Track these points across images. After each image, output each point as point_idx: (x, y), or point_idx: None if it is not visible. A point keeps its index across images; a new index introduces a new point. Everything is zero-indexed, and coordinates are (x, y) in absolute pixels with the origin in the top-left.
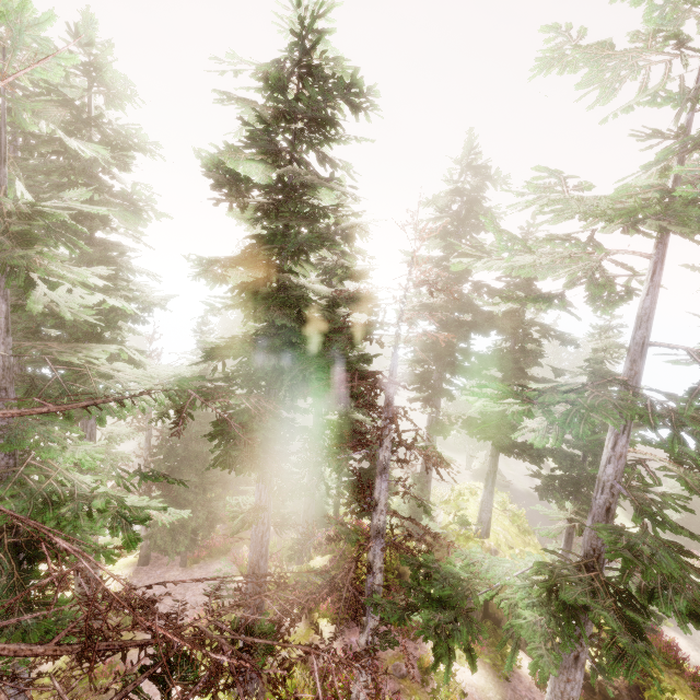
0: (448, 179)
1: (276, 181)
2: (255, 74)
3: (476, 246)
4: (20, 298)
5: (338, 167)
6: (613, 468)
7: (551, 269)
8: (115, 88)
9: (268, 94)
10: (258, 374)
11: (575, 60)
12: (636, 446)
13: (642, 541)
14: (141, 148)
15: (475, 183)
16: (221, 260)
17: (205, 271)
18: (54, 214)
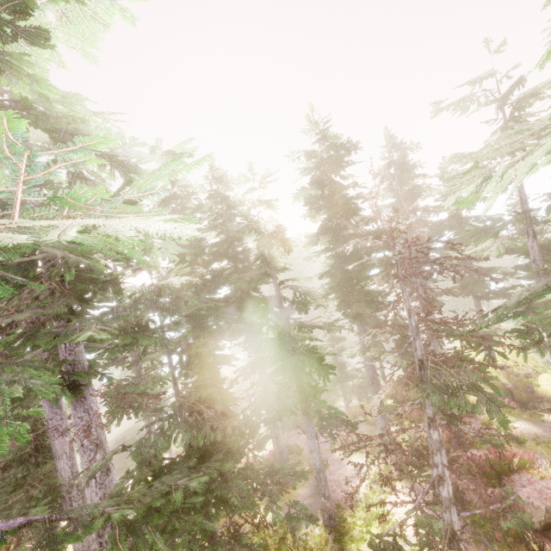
0: (383, 158)
1: (321, 194)
2: (305, 156)
3: (414, 188)
4: (214, 288)
5: (347, 178)
6: (534, 253)
7: (469, 184)
8: (232, 183)
9: (319, 162)
10: (351, 276)
11: (447, 107)
12: (547, 246)
13: (550, 267)
14: (242, 204)
15: (400, 154)
16: (318, 234)
17: (311, 241)
18: (284, 231)
